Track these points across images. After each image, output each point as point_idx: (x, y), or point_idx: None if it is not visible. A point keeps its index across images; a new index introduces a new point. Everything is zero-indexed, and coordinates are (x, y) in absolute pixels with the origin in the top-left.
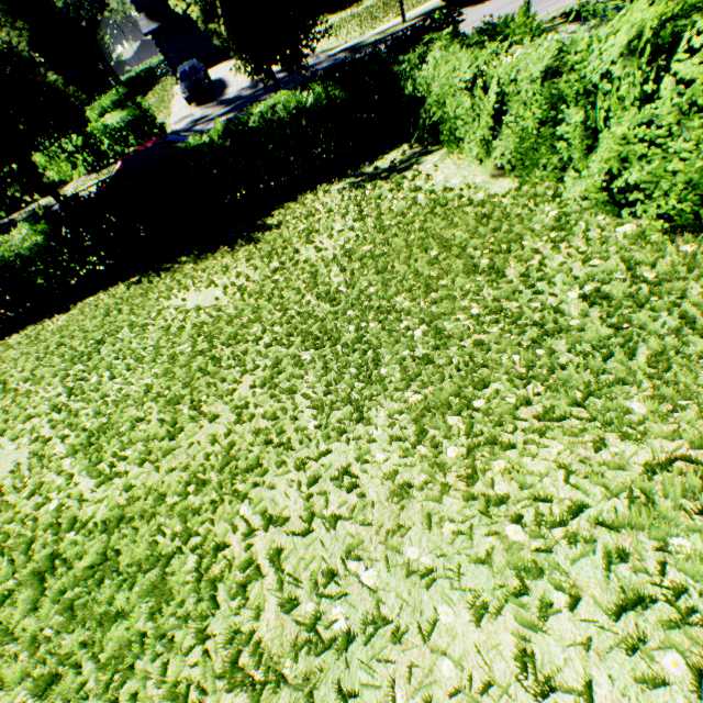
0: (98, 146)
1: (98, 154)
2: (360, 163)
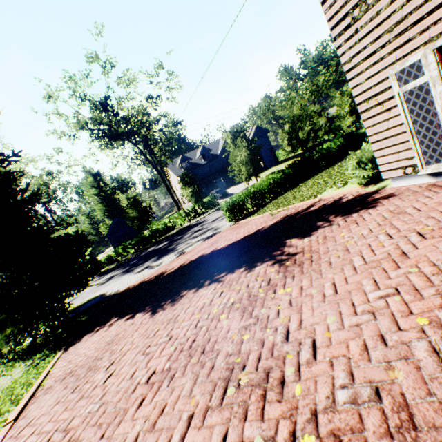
0: (196, 210)
1: (197, 212)
2: (355, 151)
